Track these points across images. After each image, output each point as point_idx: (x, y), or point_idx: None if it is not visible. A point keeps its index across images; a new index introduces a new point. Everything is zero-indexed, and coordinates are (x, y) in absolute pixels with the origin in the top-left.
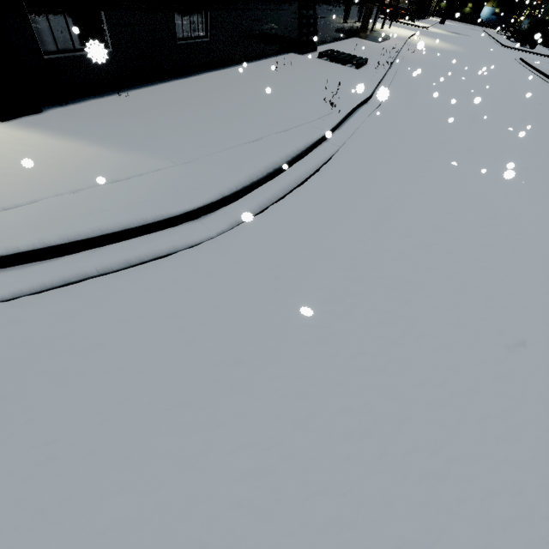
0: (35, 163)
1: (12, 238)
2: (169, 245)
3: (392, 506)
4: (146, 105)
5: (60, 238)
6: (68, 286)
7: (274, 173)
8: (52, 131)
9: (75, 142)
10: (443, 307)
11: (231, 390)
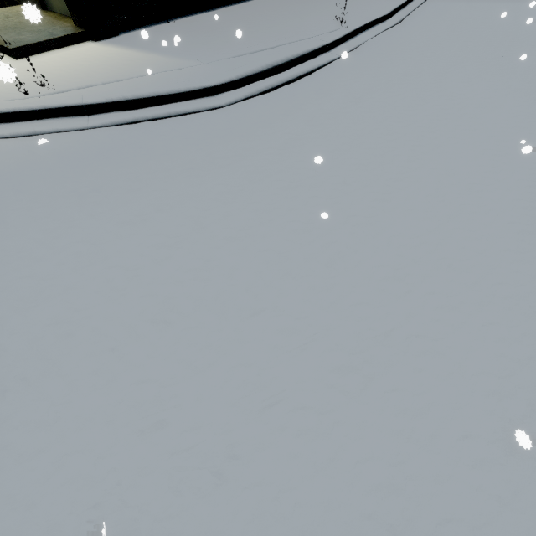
0: (117, 63)
1: (109, 94)
2: (194, 107)
3: (293, 211)
4: (187, 29)
5: (133, 95)
6: (137, 123)
7: (273, 69)
8: (125, 46)
9: (140, 52)
10: (373, 147)
11: (219, 167)
